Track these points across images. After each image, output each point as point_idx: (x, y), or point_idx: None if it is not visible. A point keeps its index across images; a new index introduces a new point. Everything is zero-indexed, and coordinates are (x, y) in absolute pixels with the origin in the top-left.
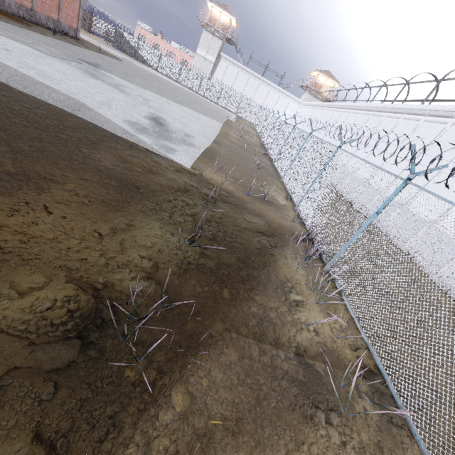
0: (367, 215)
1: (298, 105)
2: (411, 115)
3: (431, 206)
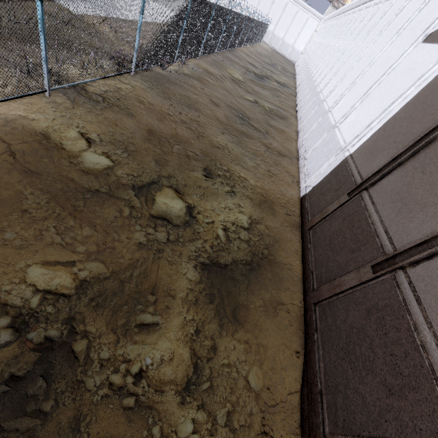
0: (298, 111)
1: (318, 22)
2: (370, 2)
3: (331, 87)
